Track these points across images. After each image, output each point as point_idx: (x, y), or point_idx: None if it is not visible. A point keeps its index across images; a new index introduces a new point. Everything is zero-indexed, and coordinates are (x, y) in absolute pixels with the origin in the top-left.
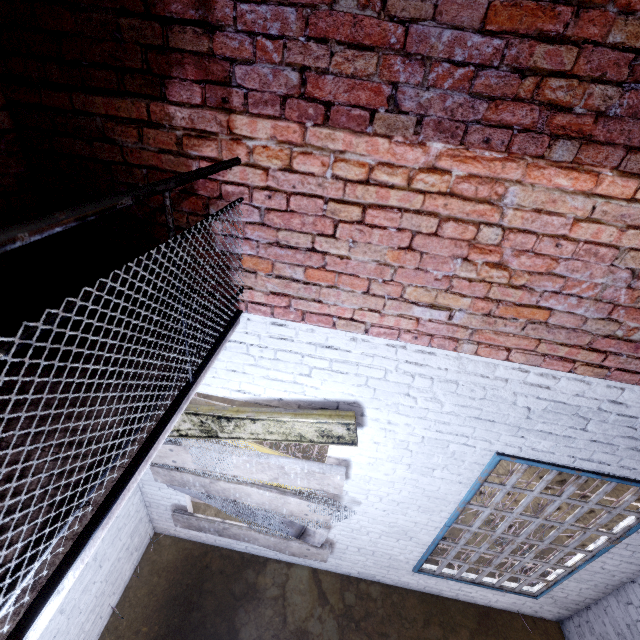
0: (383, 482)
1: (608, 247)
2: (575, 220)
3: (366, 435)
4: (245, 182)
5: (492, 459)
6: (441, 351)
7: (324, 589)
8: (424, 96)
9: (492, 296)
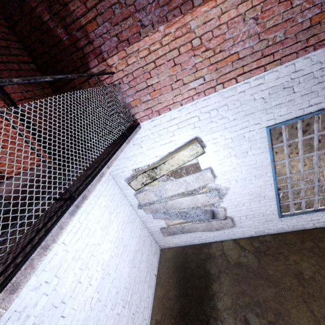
0: (231, 171)
1: (237, 17)
2: (219, 17)
3: (209, 150)
4: (119, 78)
5: (266, 131)
6: (211, 95)
7: (242, 245)
8: (149, 18)
9: (212, 62)
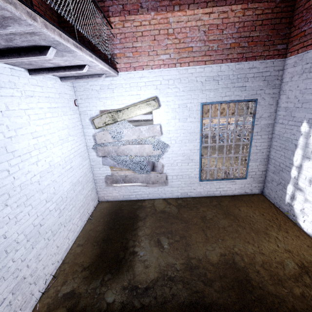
0: (174, 131)
1: (196, 27)
2: (186, 22)
3: (162, 110)
4: (114, 33)
5: (200, 106)
6: (172, 69)
7: (169, 202)
8: (147, 4)
9: (177, 47)
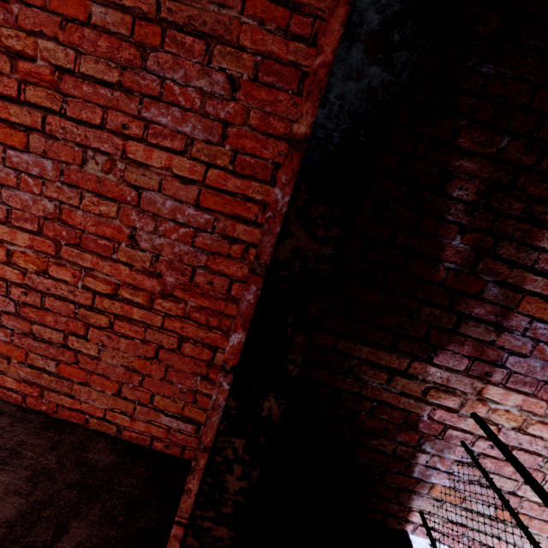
0: None
1: None
2: None
3: None
4: (471, 430)
5: None
6: None
7: None
8: None
9: None
